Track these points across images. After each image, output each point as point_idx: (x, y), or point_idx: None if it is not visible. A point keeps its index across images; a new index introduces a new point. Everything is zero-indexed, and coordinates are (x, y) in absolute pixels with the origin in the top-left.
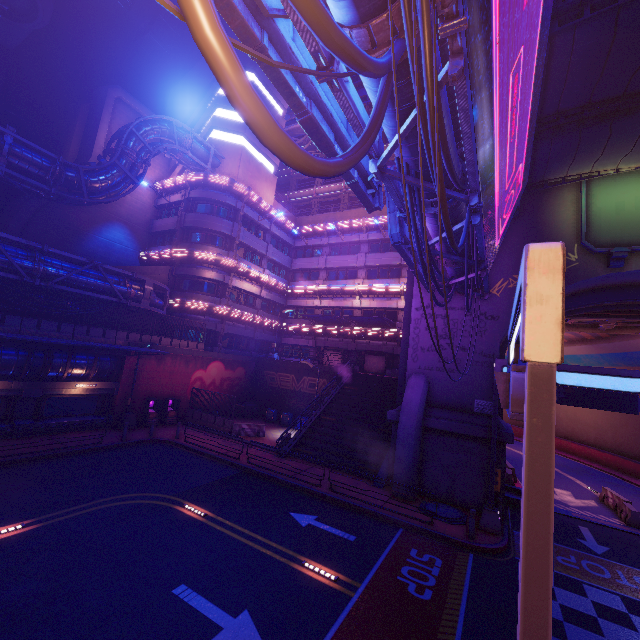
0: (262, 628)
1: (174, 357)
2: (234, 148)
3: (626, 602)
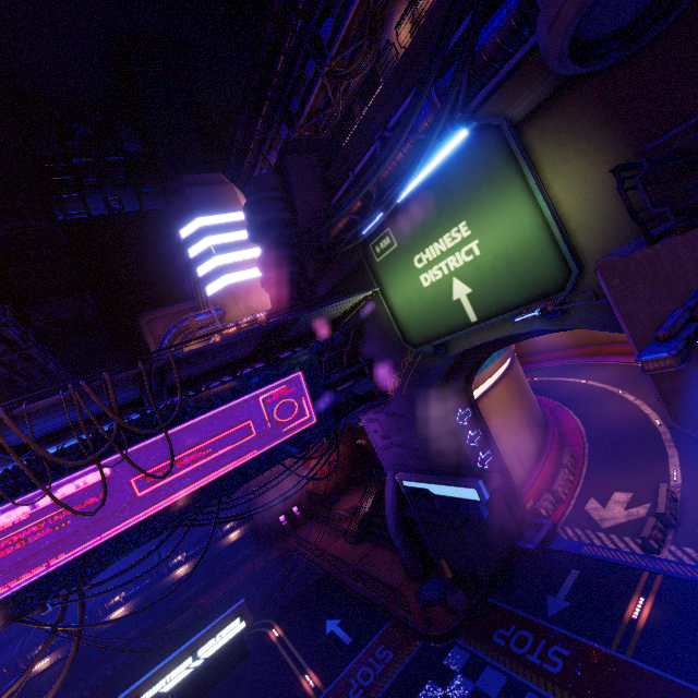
0: None
1: (279, 478)
2: (225, 292)
3: (506, 684)
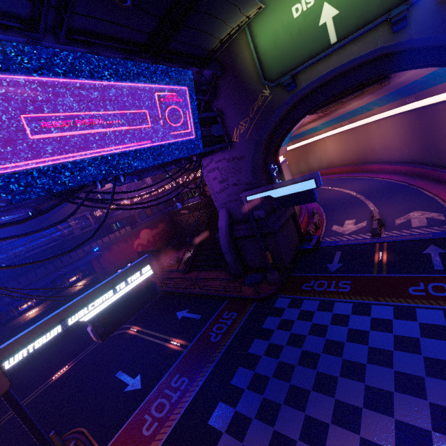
0: (143, 380)
1: (116, 244)
2: None
3: (320, 304)
